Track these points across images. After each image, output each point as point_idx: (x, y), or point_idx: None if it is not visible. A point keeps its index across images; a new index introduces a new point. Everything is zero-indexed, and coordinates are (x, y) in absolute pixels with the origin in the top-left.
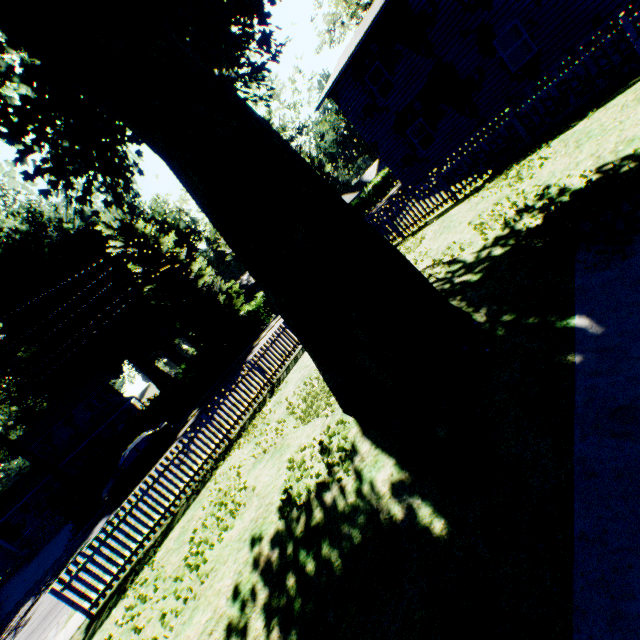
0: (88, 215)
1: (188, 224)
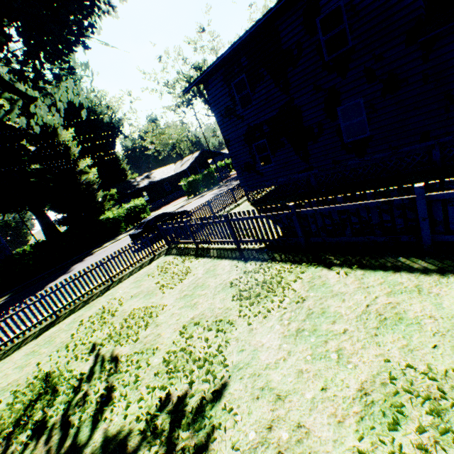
0: None
1: (112, 120)
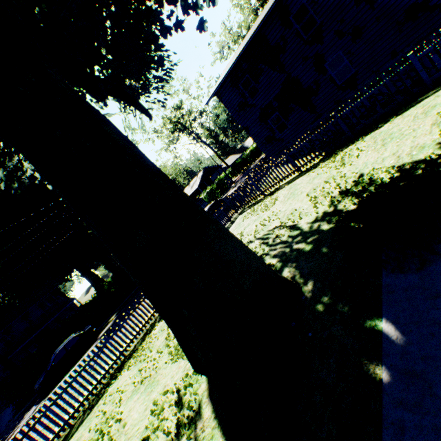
0: (15, 187)
1: None
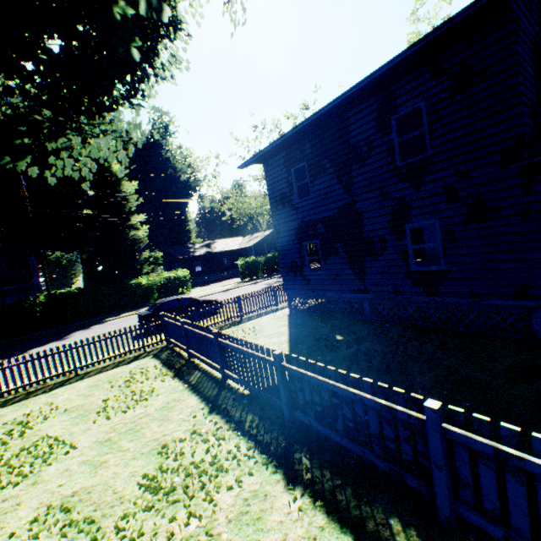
0: None
1: (190, 179)
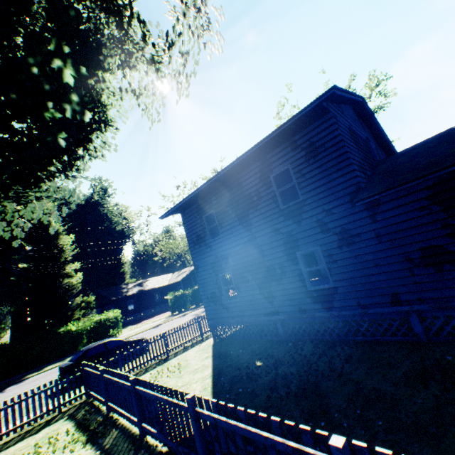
0: None
1: (125, 228)
